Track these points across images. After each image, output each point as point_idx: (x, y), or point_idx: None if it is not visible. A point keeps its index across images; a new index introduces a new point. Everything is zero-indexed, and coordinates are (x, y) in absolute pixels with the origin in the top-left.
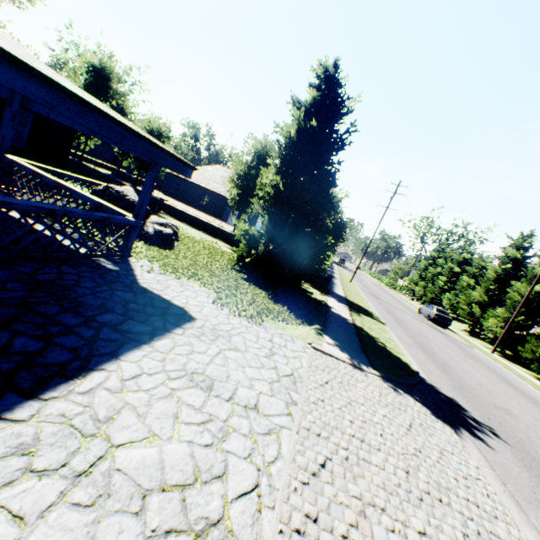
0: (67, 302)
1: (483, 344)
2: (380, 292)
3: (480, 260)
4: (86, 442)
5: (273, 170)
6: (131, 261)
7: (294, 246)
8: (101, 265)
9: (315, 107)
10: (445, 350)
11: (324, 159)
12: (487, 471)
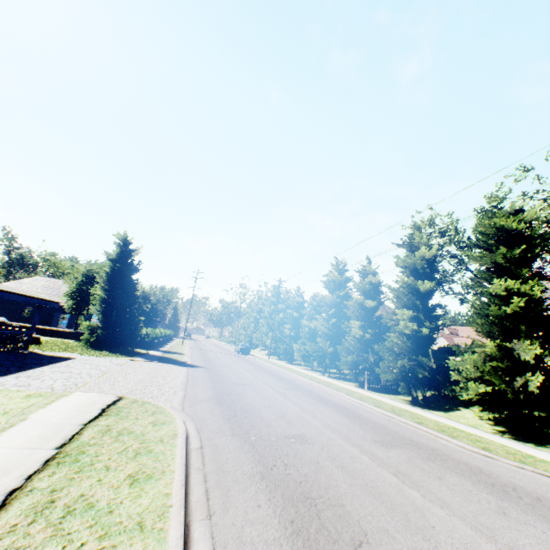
0: (31, 357)
1: (272, 357)
2: (211, 347)
3: (265, 307)
4: (68, 366)
5: (100, 289)
6: (31, 350)
7: (121, 326)
8: (23, 352)
9: (119, 255)
10: (225, 359)
11: (129, 279)
12: (185, 369)
